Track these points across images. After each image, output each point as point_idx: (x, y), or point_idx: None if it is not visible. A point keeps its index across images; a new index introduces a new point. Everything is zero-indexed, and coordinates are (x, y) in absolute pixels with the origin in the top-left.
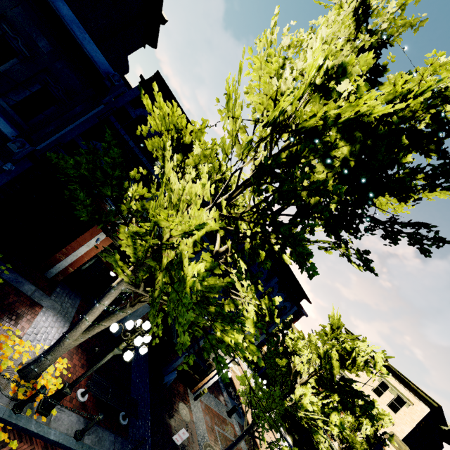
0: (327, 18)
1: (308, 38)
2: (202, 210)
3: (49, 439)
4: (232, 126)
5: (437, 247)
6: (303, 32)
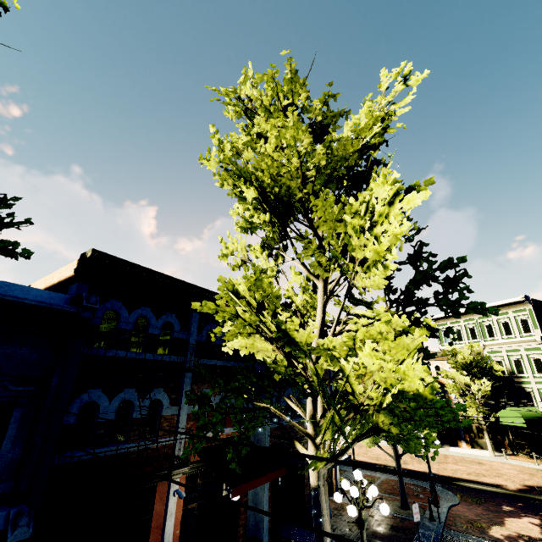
0: (273, 125)
1: (261, 143)
2: (400, 339)
3: None
4: (312, 259)
5: (418, 234)
6: (236, 135)
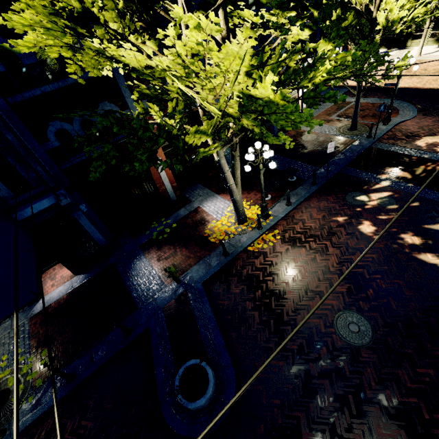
0: None
1: None
2: (224, 47)
3: (282, 217)
4: None
5: None
6: None
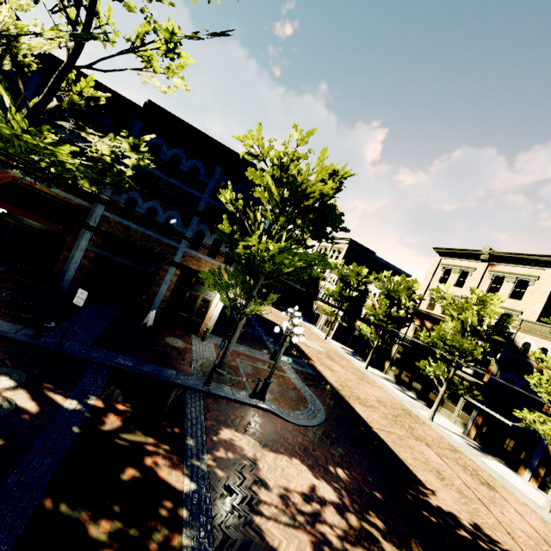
0: None
1: None
2: None
3: None
4: None
5: None
6: None
